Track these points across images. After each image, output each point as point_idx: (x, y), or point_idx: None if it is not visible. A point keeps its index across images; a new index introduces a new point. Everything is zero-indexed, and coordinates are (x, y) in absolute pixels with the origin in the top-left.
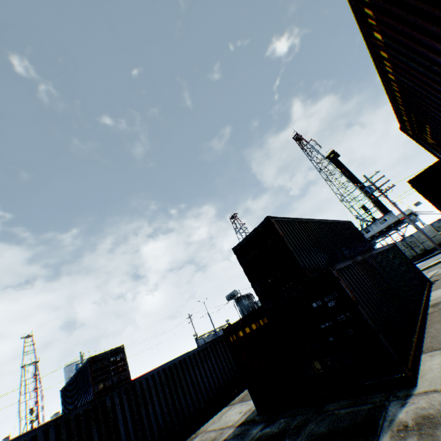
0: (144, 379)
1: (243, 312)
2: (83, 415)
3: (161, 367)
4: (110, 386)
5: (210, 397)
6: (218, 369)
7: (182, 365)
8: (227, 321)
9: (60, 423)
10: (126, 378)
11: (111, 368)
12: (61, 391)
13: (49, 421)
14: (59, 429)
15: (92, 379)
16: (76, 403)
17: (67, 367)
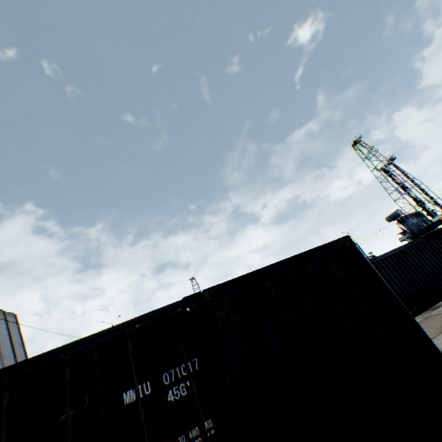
0: (375, 262)
1: (412, 231)
2: None
3: (385, 255)
4: None
5: (441, 280)
6: (440, 259)
7: (403, 254)
8: (369, 254)
9: None
10: None
11: None
12: None
13: None
14: None
15: None
16: None
17: None
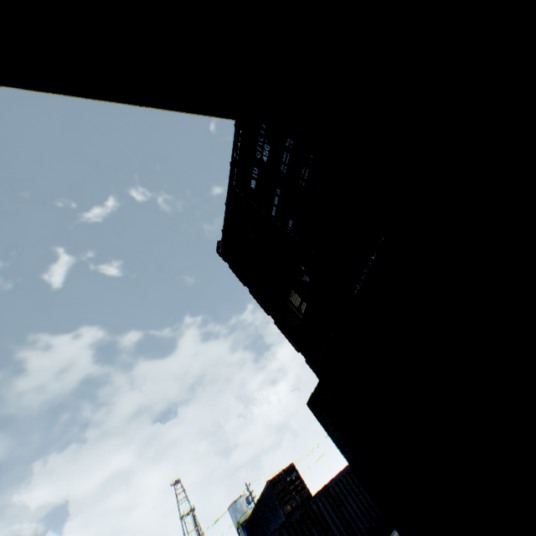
0: (334, 483)
1: None
2: (300, 518)
3: (344, 470)
4: (297, 506)
5: None
6: None
7: None
8: None
9: (287, 526)
10: (308, 496)
11: (290, 488)
12: (245, 526)
13: (280, 525)
14: (289, 530)
15: (278, 501)
16: (267, 533)
17: (230, 507)
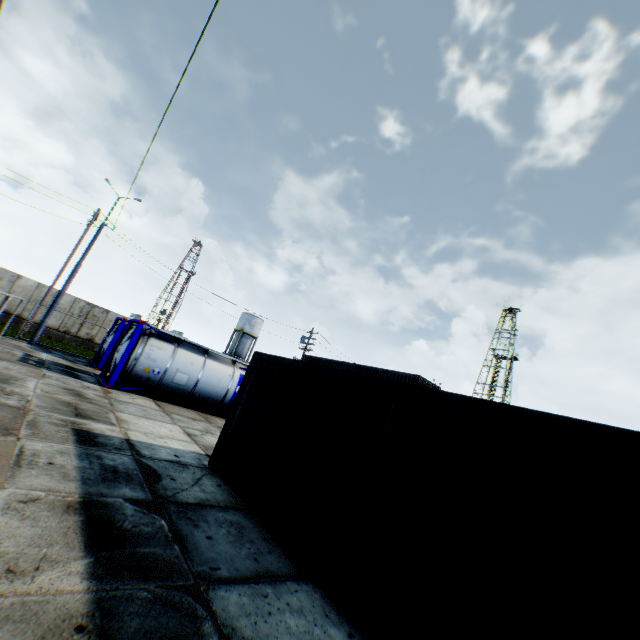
0: None
1: None
2: None
3: None
4: None
5: None
6: None
7: None
8: None
9: None
10: None
11: None
12: (305, 356)
13: None
14: None
15: None
16: None
17: (246, 314)
